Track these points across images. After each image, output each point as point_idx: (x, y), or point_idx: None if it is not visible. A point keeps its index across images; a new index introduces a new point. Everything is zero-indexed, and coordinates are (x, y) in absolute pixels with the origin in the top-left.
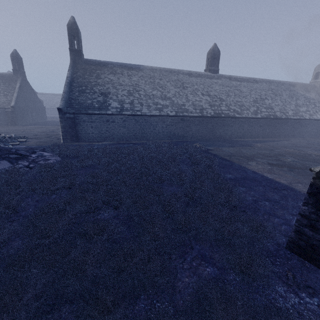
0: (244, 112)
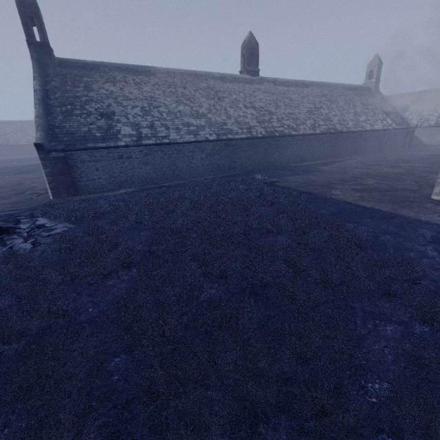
0: (300, 127)
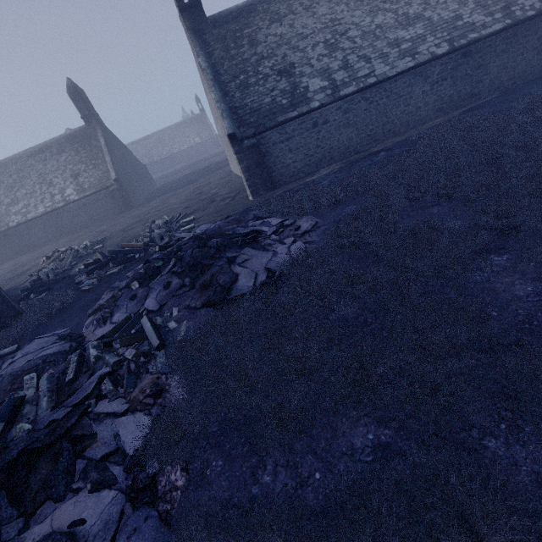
0: None
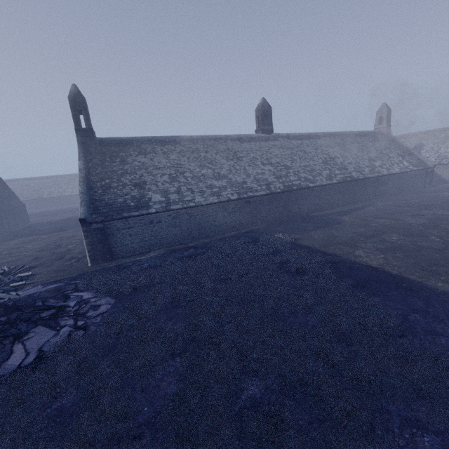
0: (317, 179)
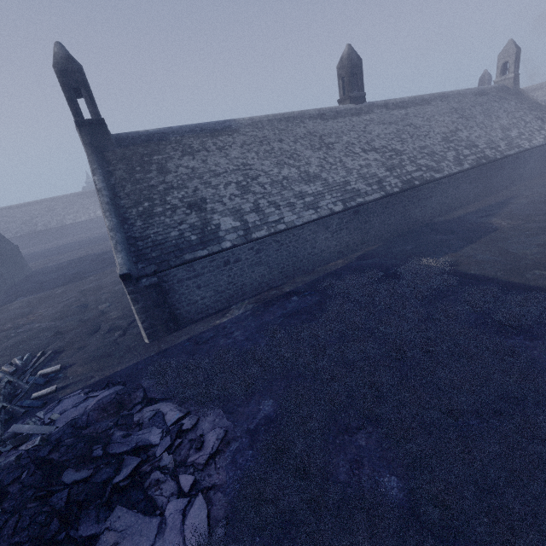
0: (442, 165)
